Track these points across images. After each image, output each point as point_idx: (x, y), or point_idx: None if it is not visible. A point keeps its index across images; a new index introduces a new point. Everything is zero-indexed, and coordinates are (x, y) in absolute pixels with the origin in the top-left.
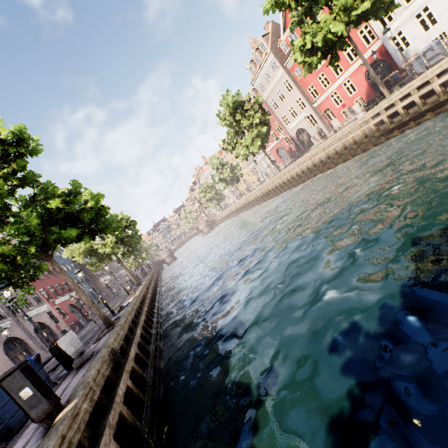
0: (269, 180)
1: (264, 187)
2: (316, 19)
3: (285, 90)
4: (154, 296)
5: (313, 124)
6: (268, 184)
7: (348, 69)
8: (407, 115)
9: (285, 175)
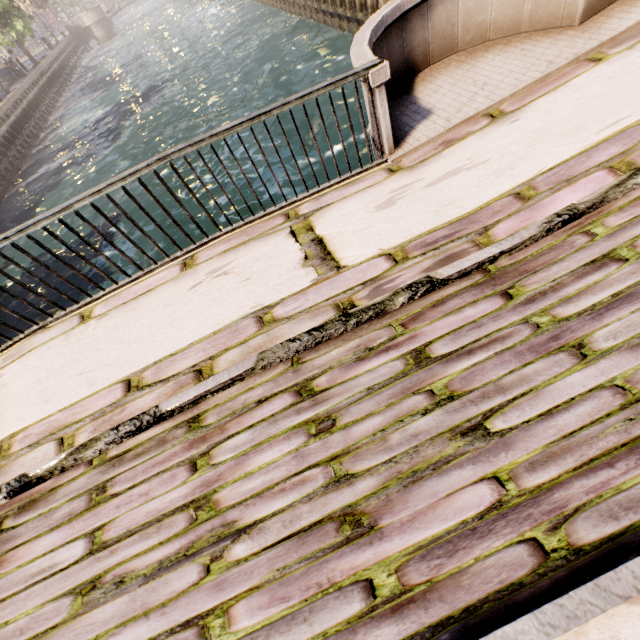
0: None
1: None
2: None
3: None
4: (14, 135)
5: None
6: None
7: None
8: (333, 4)
9: None
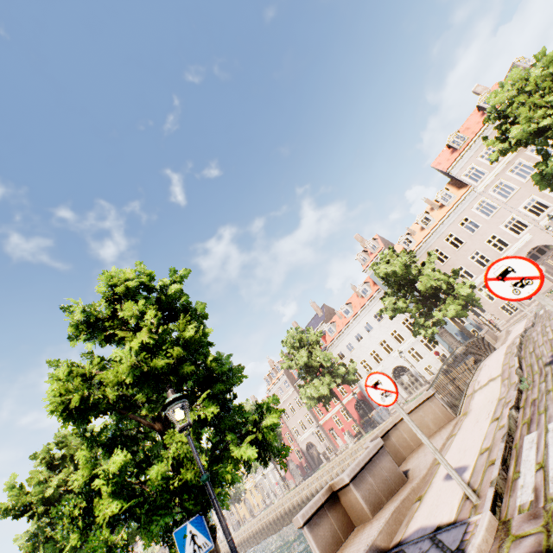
0: (278, 501)
1: (271, 511)
2: (313, 374)
3: (295, 404)
4: None
5: (322, 438)
6: (277, 507)
7: (342, 400)
8: None
9: (295, 496)
